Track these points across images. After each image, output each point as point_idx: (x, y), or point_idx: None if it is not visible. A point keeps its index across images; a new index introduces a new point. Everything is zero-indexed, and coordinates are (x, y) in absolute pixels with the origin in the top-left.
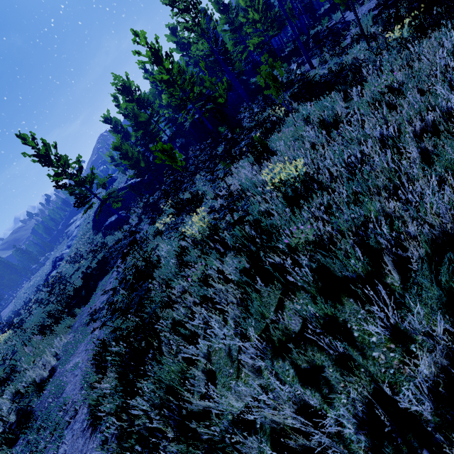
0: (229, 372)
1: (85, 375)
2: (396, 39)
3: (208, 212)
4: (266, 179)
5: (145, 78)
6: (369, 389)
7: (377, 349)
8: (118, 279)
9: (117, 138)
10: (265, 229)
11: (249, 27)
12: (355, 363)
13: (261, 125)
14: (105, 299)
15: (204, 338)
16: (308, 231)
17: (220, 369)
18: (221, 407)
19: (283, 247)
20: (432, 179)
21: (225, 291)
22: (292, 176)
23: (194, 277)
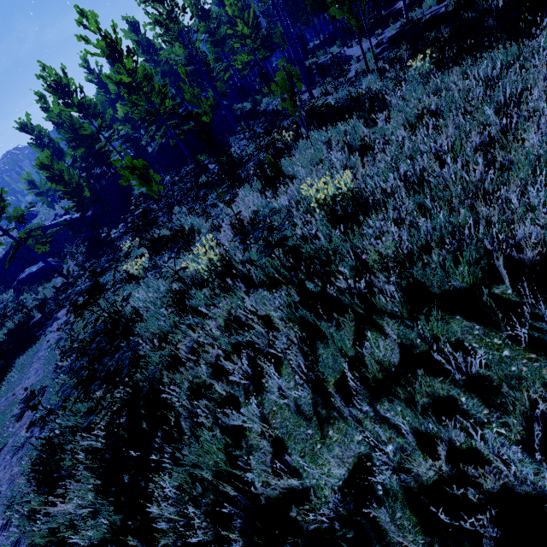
0: (306, 433)
1: (12, 502)
2: (417, 69)
3: (210, 246)
4: (311, 193)
5: (88, 80)
6: (525, 408)
7: (514, 363)
8: (59, 348)
9: (45, 153)
10: (306, 257)
11: (237, 41)
12: (493, 384)
13: (265, 149)
14: (33, 382)
15: (248, 400)
16: (389, 245)
17: (289, 433)
18: (308, 483)
19: (345, 271)
20: (516, 185)
21: (265, 335)
22: (335, 195)
23: (219, 320)
